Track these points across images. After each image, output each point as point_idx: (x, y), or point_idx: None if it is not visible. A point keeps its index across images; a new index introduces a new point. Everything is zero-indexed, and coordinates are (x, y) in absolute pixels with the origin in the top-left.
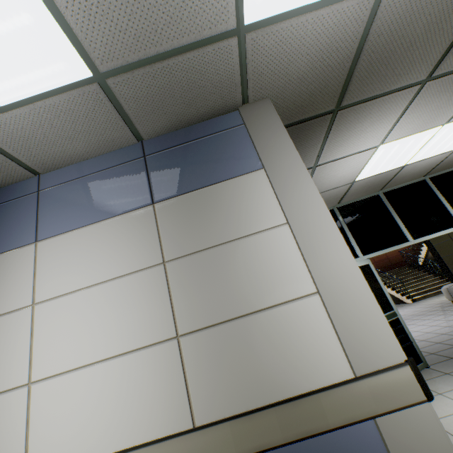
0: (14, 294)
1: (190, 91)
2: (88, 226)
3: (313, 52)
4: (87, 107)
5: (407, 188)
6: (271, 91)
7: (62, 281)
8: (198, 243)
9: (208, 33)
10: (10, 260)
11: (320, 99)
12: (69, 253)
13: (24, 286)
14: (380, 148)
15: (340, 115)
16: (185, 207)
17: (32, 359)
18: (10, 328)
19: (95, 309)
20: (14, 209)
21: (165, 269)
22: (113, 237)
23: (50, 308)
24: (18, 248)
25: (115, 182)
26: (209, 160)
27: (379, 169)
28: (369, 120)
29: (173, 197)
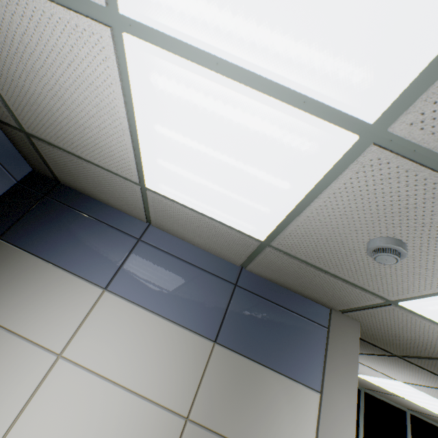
0: (54, 327)
1: (313, 285)
2: (152, 313)
3: (425, 338)
4: (235, 240)
5: (387, 406)
6: (366, 322)
7: (98, 353)
8: (226, 424)
9: (368, 288)
10: (74, 288)
11: (394, 346)
12: (121, 327)
13: (66, 326)
14: (397, 382)
15: (395, 357)
16: (237, 372)
17: (18, 418)
18: (26, 362)
19: (103, 414)
20: (111, 239)
21: (184, 427)
22: (164, 346)
23: (70, 373)
24: (88, 281)
25: (199, 288)
26: (282, 339)
27: (381, 384)
28: (411, 372)
29: (234, 350)
